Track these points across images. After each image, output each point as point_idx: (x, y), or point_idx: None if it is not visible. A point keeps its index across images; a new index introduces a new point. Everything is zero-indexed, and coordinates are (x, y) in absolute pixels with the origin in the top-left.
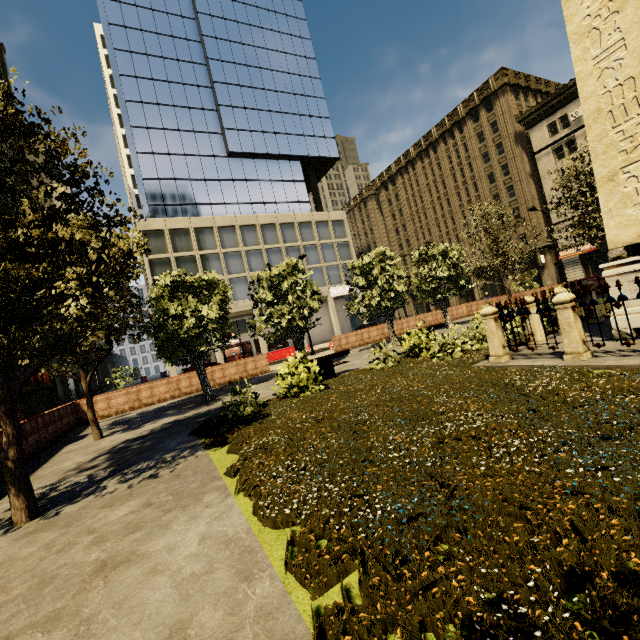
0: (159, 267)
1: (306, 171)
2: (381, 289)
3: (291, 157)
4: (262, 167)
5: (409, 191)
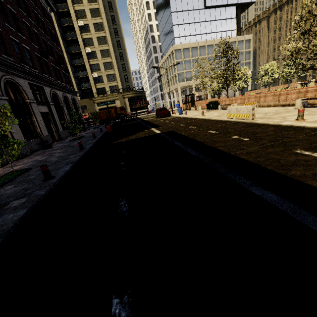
0: (179, 65)
1: (236, 10)
2: (268, 76)
3: (232, 5)
4: (218, 12)
5: (289, 16)
